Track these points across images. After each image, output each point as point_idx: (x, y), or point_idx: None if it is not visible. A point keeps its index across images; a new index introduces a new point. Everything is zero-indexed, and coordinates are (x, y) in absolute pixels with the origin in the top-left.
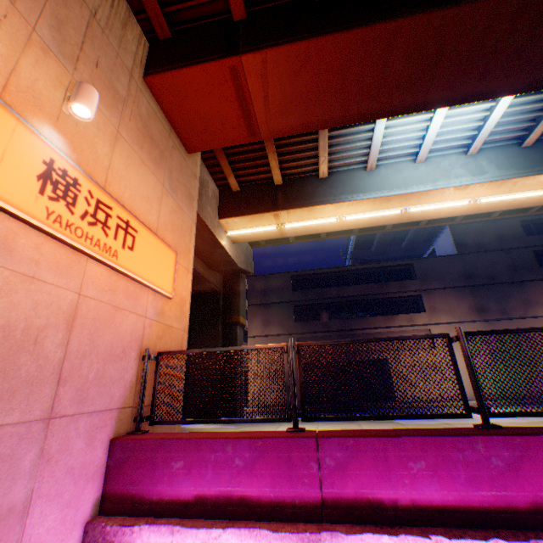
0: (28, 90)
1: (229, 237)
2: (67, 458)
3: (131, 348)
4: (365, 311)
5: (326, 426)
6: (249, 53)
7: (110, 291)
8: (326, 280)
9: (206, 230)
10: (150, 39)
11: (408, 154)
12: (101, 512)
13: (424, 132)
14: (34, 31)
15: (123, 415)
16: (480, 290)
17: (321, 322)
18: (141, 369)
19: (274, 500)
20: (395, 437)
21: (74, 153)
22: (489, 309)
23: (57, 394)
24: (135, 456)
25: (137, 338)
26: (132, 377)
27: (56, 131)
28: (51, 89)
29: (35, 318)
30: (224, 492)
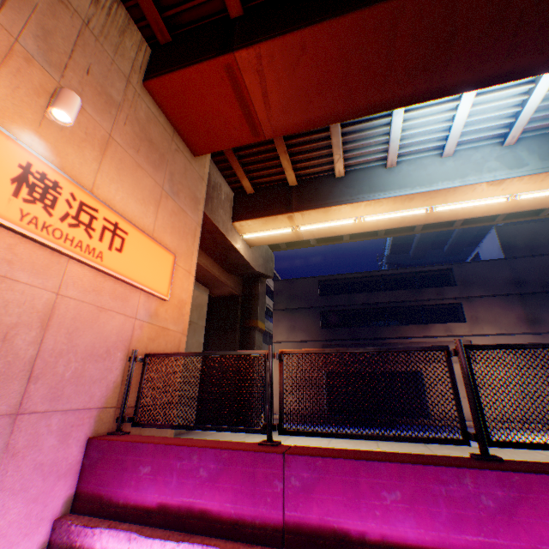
0: (7, 98)
1: (245, 240)
2: (36, 454)
3: (117, 348)
4: (397, 319)
5: (339, 440)
6: (243, 49)
7: (94, 292)
8: (355, 285)
9: (218, 233)
10: (153, 45)
11: (434, 148)
12: (73, 510)
13: (450, 123)
14: (17, 42)
15: (104, 415)
16: (532, 299)
17: (348, 330)
18: (128, 370)
19: (234, 517)
20: (369, 461)
21: (57, 157)
22: (542, 320)
23: (27, 391)
24: (108, 456)
25: (125, 338)
26: (117, 378)
27: (37, 136)
28: (33, 96)
29: (5, 316)
30: (186, 503)
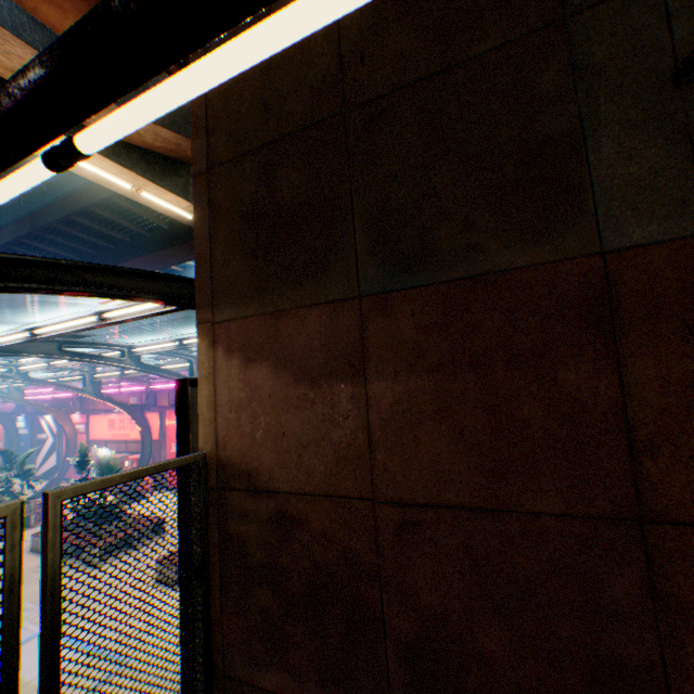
0: None
1: None
2: None
3: None
4: None
5: None
6: None
7: None
8: None
9: None
10: None
11: None
12: None
13: None
14: None
15: None
16: None
17: None
18: None
19: None
20: None
21: None
22: None
23: None
24: None
25: None
26: None
27: None
28: None
29: None
30: None
